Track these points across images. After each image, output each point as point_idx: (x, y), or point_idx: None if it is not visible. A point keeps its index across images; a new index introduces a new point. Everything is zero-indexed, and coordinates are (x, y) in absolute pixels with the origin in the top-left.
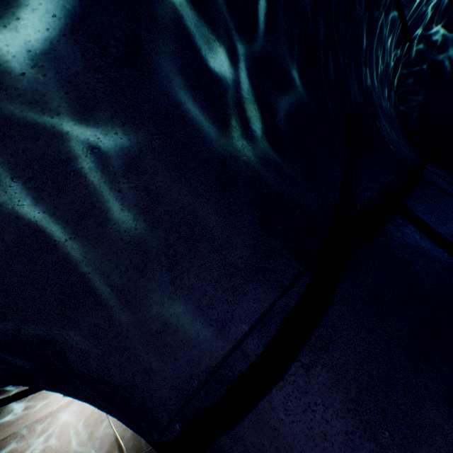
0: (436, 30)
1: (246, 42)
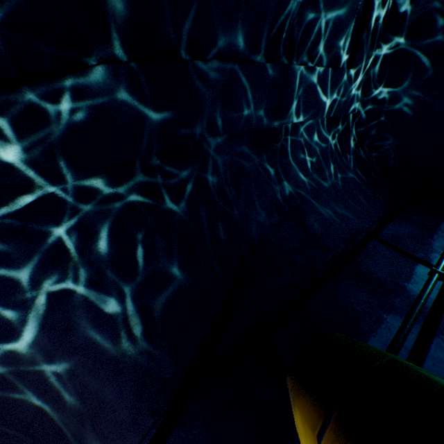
0: (379, 90)
1: (131, 280)
